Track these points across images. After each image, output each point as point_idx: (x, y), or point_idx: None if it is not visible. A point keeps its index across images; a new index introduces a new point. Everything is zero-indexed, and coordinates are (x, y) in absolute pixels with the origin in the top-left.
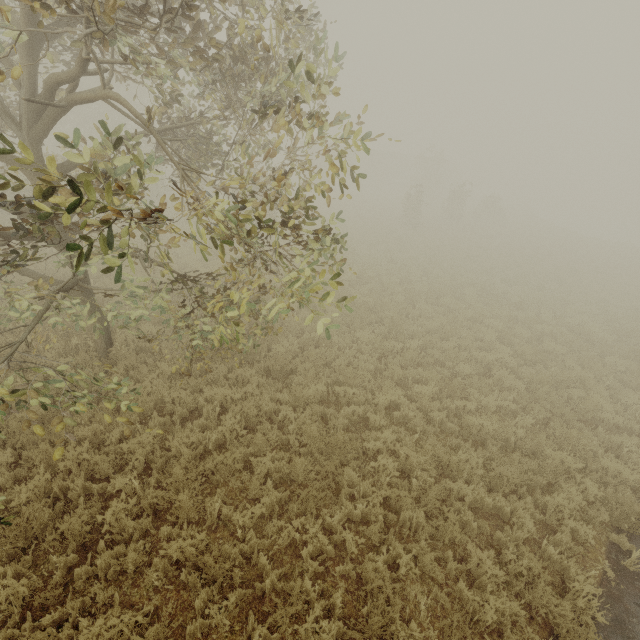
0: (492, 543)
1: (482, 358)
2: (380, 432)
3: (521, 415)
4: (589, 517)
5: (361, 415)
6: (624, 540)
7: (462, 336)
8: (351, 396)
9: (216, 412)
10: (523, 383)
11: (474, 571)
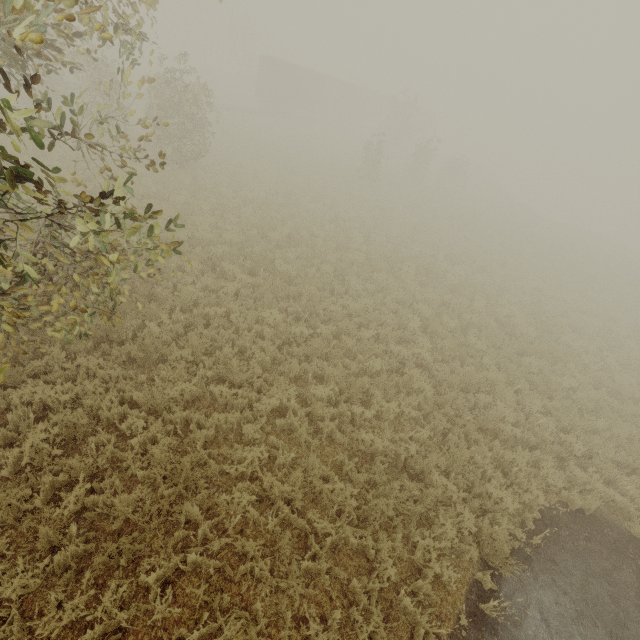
0: (347, 591)
1: (398, 352)
2: (252, 447)
3: (422, 423)
4: (460, 551)
5: (239, 420)
6: (487, 579)
7: (385, 321)
8: (229, 397)
9: (31, 418)
10: (435, 382)
11: (313, 636)
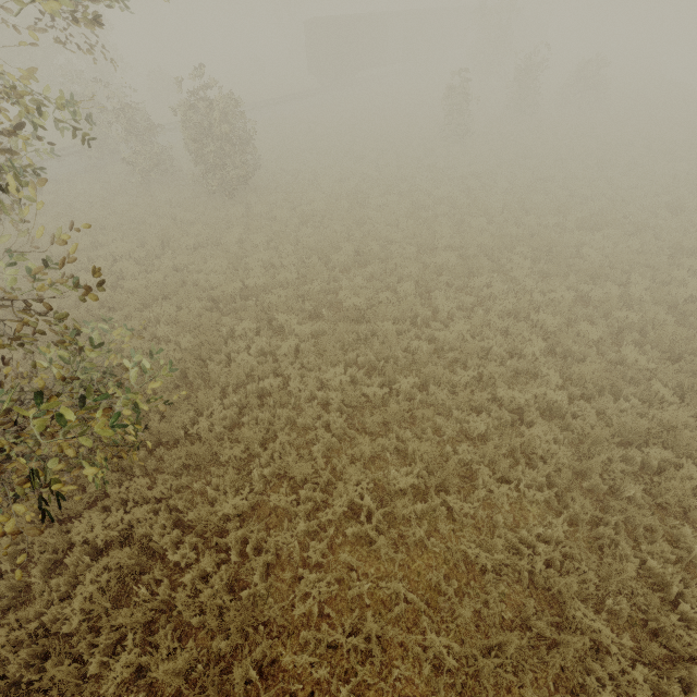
0: None
1: (511, 398)
2: (318, 573)
3: (556, 506)
4: None
5: (304, 530)
6: None
7: (491, 350)
8: (287, 505)
9: (88, 558)
10: (573, 435)
11: None
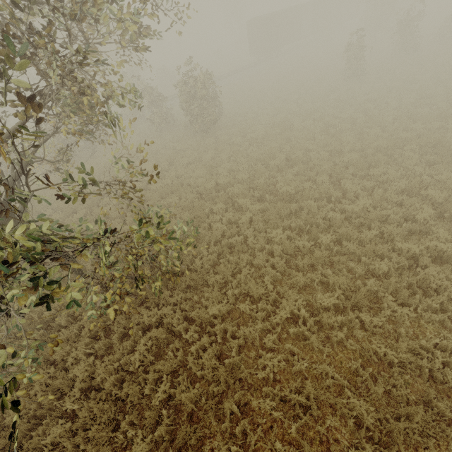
0: None
1: (407, 249)
2: (272, 354)
3: (449, 326)
4: None
5: (261, 328)
6: None
7: (389, 217)
8: (250, 311)
9: (140, 333)
10: None
11: None
